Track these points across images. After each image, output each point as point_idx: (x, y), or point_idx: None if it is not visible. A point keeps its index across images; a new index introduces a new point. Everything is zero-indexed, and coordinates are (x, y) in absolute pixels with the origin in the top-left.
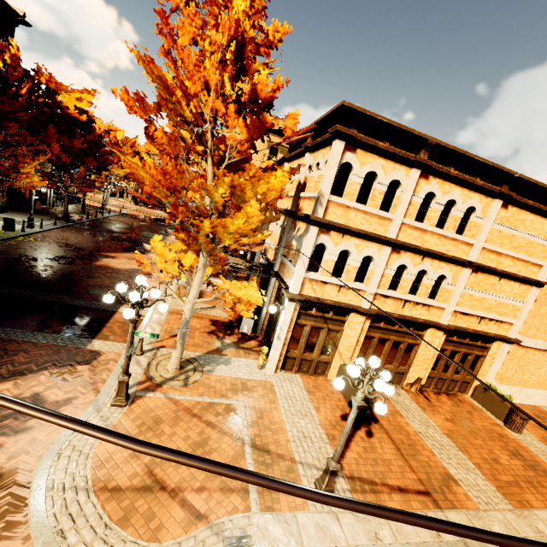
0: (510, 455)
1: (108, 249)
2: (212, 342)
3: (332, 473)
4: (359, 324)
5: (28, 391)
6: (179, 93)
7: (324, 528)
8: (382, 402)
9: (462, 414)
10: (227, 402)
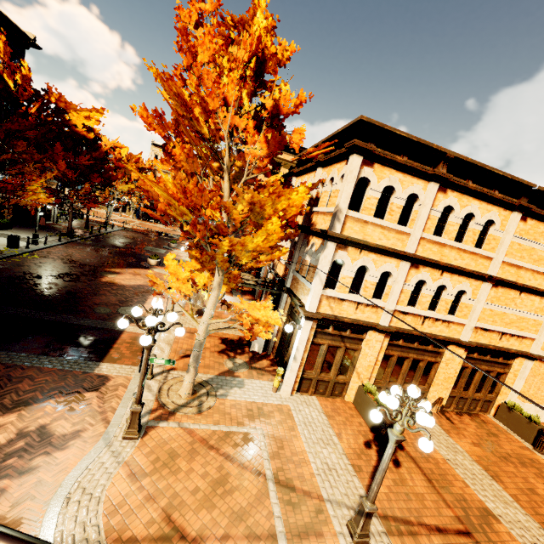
0: None
1: (112, 264)
2: (223, 362)
3: (368, 516)
4: (378, 342)
5: (33, 423)
6: (195, 110)
7: None
8: (427, 439)
9: (488, 437)
10: (245, 431)
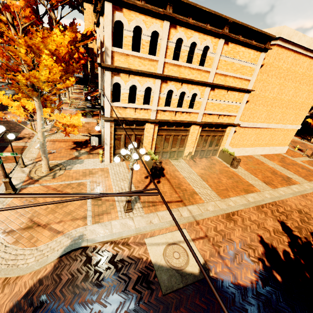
0: (228, 179)
1: None
2: (73, 153)
3: (128, 202)
4: (151, 129)
5: None
6: None
7: (125, 224)
8: (136, 164)
9: (211, 165)
10: (79, 182)
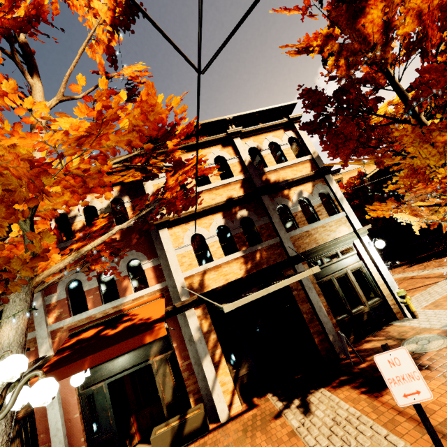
0: None
1: None
2: (443, 350)
3: None
4: None
5: None
6: None
7: None
8: None
9: None
10: None
